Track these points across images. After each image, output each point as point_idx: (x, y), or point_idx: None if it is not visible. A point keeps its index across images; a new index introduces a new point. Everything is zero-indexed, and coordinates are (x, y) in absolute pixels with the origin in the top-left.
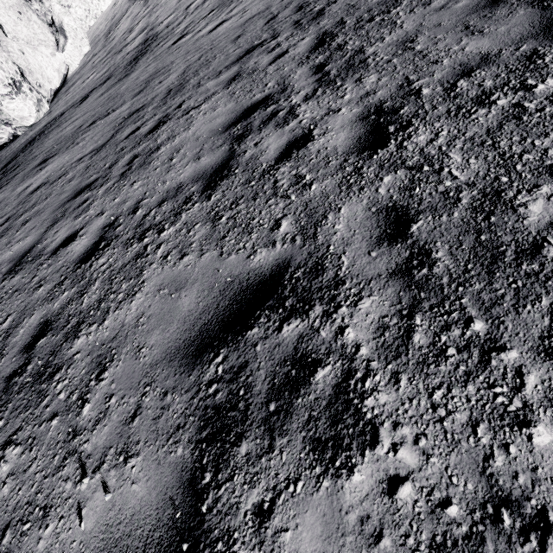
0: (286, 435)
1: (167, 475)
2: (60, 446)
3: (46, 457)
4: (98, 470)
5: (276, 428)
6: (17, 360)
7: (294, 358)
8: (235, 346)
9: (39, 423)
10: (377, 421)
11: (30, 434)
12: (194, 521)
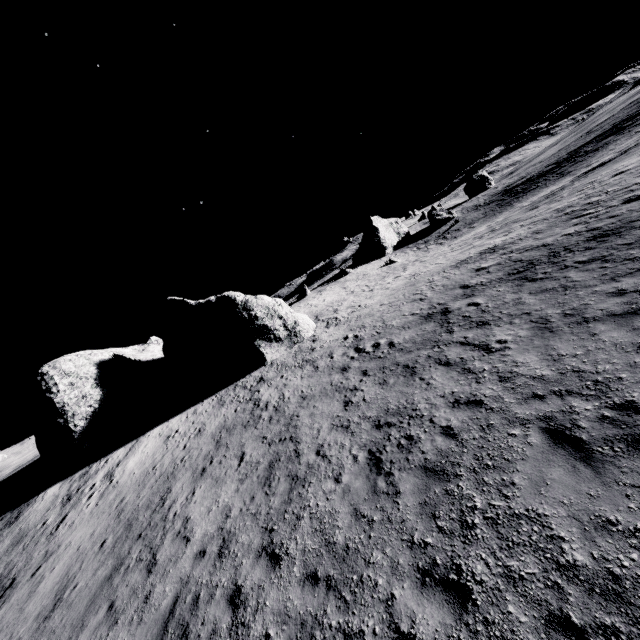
0: None
1: None
2: None
3: None
4: None
5: None
6: None
7: None
8: None
9: None
10: None
11: None
12: None
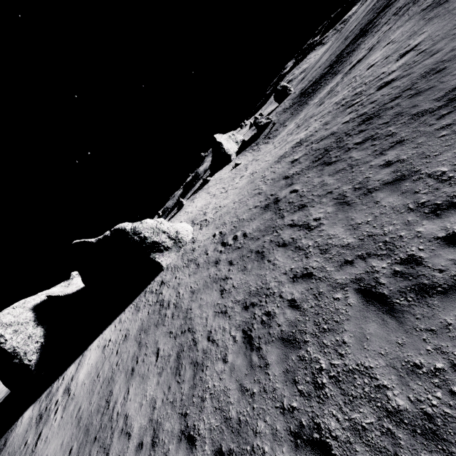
0: None
1: None
2: None
3: None
4: None
5: None
6: None
7: None
8: None
9: None
10: None
11: None
12: None
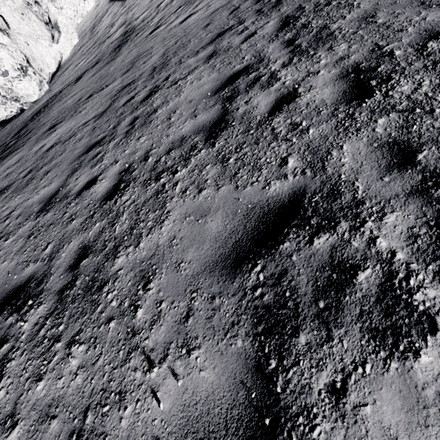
0: (342, 326)
1: (232, 363)
2: (122, 343)
3: (111, 352)
4: (164, 361)
5: (330, 321)
6: (65, 277)
7: (331, 264)
8: (270, 257)
9: (97, 326)
10: (431, 312)
11: (91, 334)
12: (270, 400)
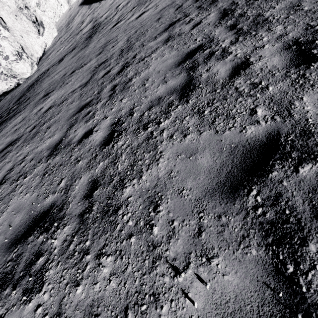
0: None
1: (251, 268)
2: (145, 254)
3: (137, 262)
4: (188, 268)
5: None
6: (82, 204)
7: None
8: (263, 183)
9: (120, 241)
10: None
11: (116, 248)
12: (296, 298)
